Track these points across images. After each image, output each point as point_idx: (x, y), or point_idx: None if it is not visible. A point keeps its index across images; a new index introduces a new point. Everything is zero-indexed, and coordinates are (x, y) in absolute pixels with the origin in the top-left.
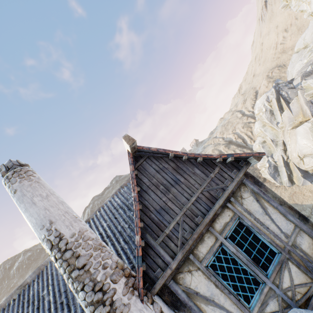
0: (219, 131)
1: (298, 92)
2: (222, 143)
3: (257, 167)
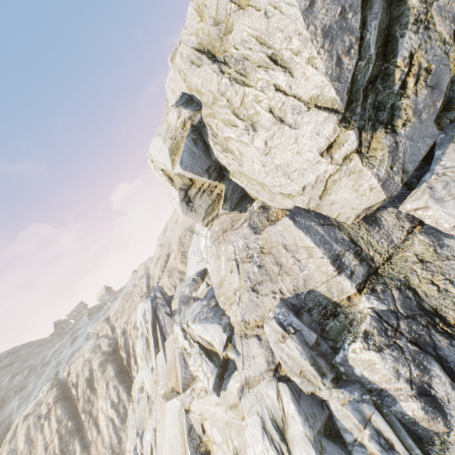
0: (116, 308)
1: (174, 326)
2: (105, 347)
3: (126, 450)
